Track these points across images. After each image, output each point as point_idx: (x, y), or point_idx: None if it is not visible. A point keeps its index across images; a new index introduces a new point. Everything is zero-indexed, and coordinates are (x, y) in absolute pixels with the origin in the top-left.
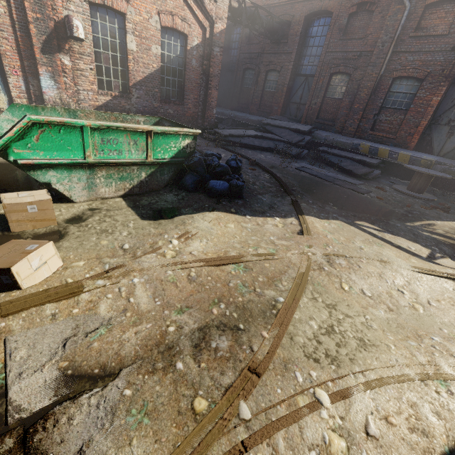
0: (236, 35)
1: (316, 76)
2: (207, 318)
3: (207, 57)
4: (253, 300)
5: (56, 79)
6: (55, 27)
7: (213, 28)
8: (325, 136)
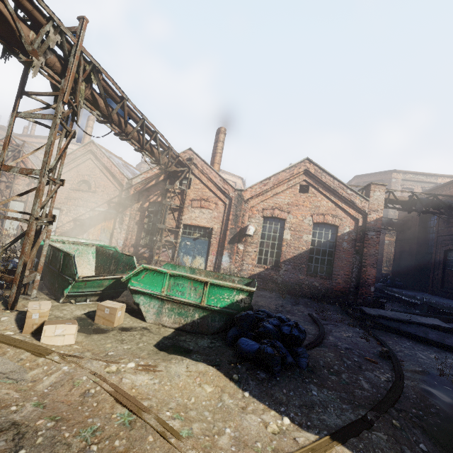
0: (433, 221)
1: None
2: (29, 421)
3: (360, 240)
4: (71, 447)
5: (231, 257)
6: (240, 230)
7: (366, 218)
8: None
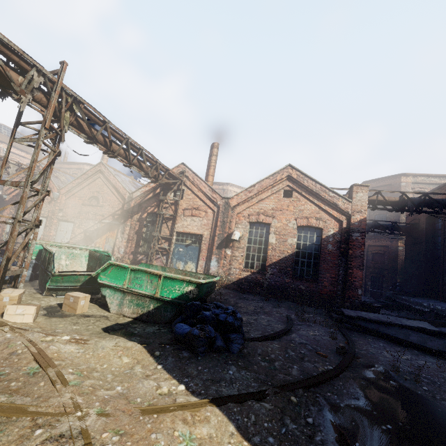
0: (440, 223)
1: None
2: None
3: (345, 241)
4: None
5: (219, 261)
6: (228, 236)
7: (350, 219)
8: None
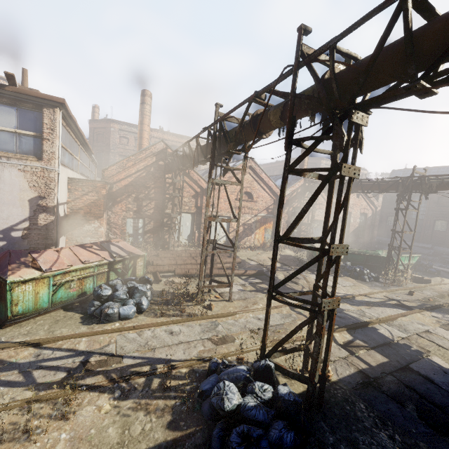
0: None
1: (424, 220)
2: None
3: (373, 219)
4: None
5: None
6: None
7: (376, 209)
8: (442, 250)
